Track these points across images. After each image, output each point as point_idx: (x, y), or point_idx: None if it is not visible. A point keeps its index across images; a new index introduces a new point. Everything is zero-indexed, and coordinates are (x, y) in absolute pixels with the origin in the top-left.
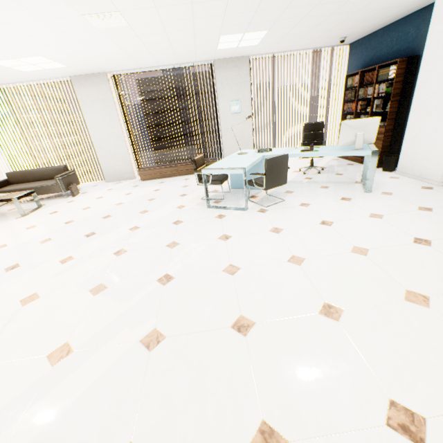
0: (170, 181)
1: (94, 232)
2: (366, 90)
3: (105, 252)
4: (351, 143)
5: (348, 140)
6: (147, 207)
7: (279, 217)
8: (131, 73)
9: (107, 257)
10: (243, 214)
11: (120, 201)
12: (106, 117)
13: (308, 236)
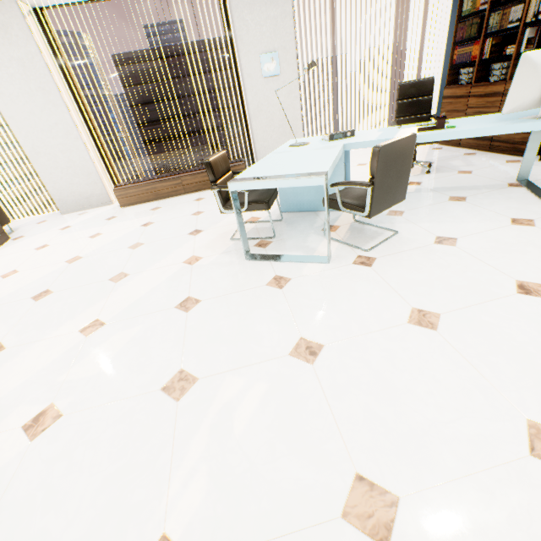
0: (171, 205)
1: (0, 345)
2: (507, 12)
3: (3, 421)
4: (530, 105)
5: (526, 98)
6: (125, 264)
7: (410, 275)
8: (70, 4)
9: (2, 447)
10: (327, 274)
11: (76, 254)
12: (35, 94)
13: (519, 336)
